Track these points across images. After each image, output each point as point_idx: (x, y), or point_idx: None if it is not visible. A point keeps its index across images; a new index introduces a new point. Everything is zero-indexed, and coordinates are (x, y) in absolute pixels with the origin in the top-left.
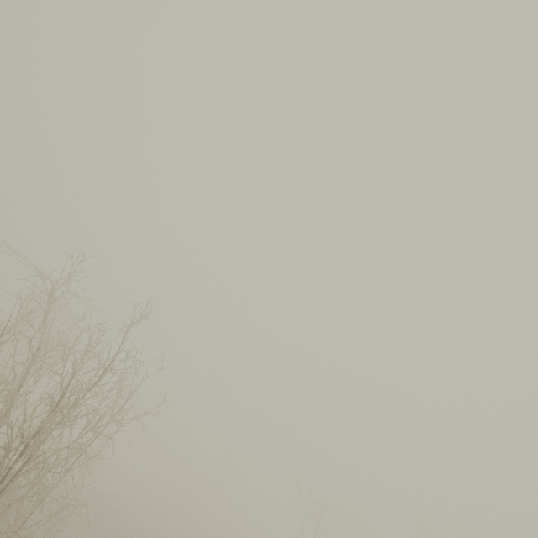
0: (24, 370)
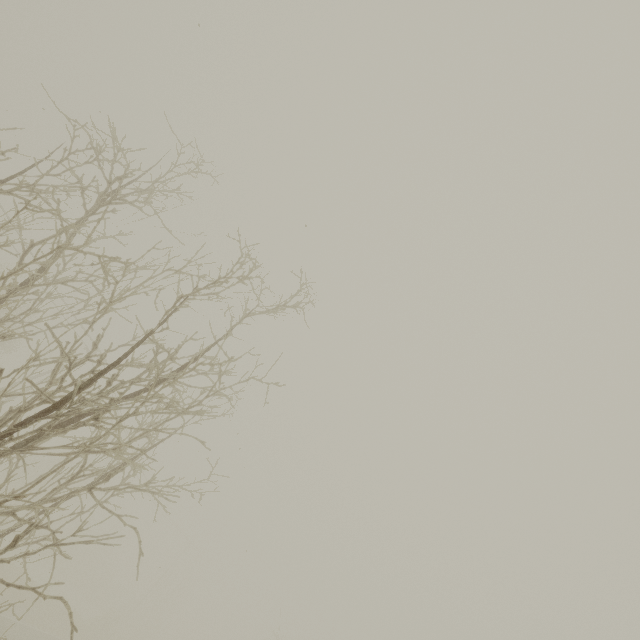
0: None
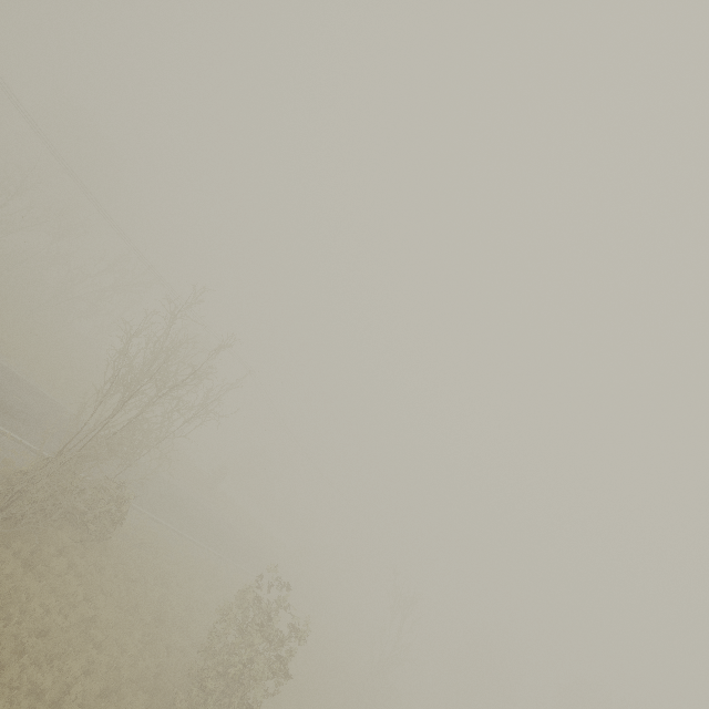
0: (145, 358)
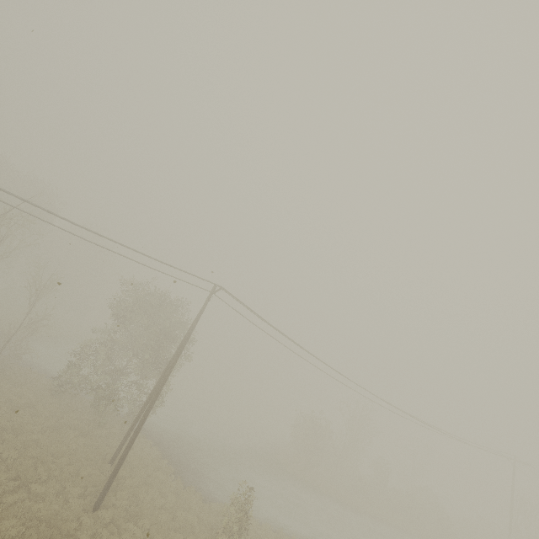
0: None
